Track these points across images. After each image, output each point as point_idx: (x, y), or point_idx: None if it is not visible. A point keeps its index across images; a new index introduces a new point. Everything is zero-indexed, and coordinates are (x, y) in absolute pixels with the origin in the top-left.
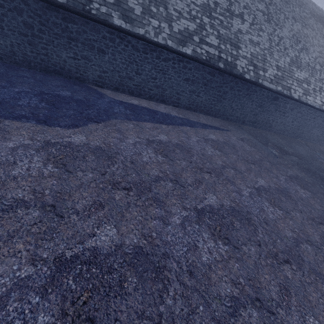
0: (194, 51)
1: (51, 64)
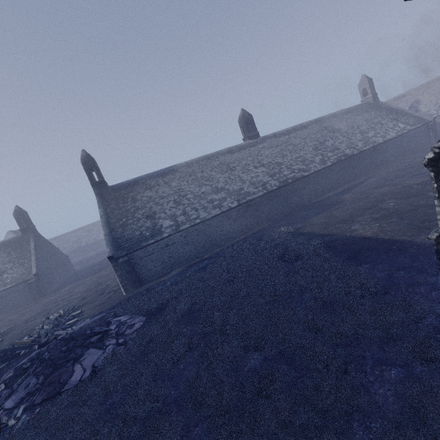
0: (330, 162)
1: (293, 205)
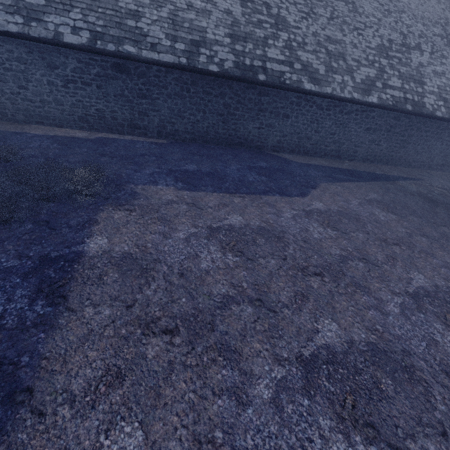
0: (379, 98)
1: (237, 137)
